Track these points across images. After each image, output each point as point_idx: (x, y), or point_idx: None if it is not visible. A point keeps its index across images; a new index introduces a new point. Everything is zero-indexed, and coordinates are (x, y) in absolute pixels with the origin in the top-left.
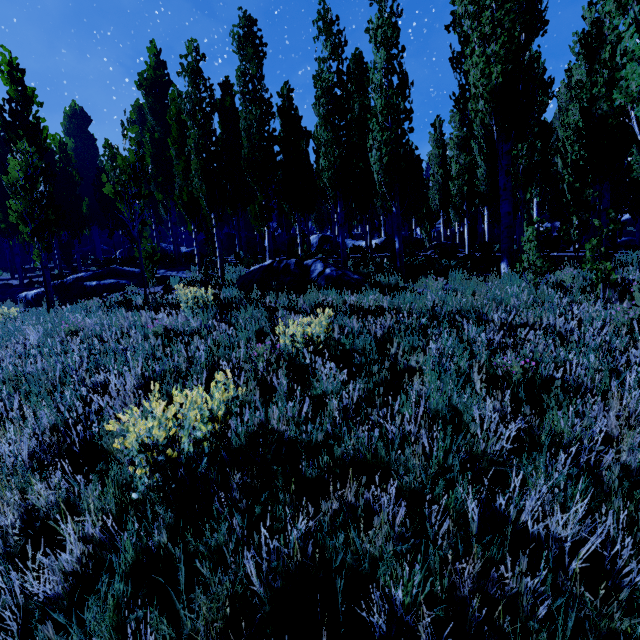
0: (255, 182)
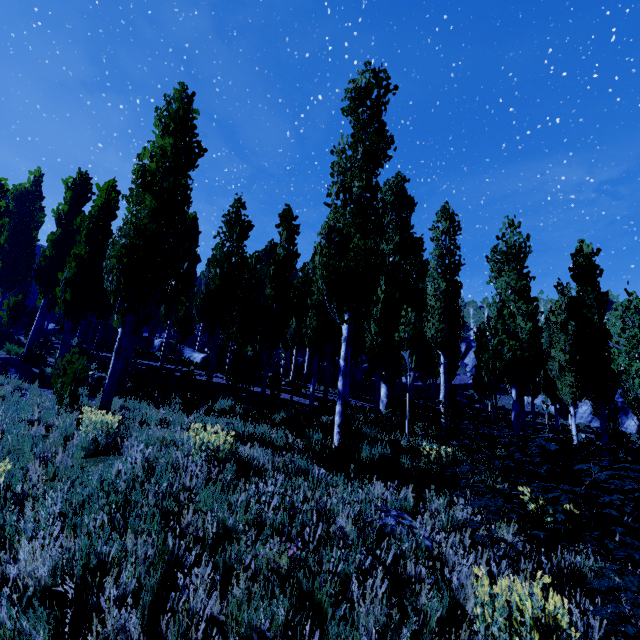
0: (37, 283)
